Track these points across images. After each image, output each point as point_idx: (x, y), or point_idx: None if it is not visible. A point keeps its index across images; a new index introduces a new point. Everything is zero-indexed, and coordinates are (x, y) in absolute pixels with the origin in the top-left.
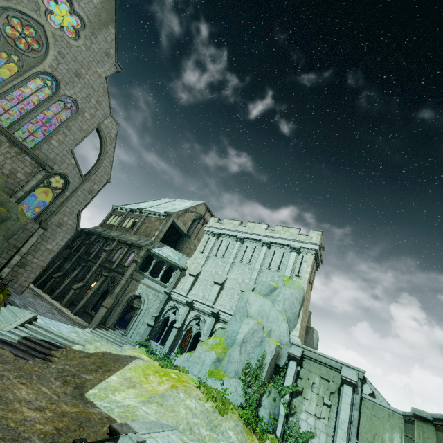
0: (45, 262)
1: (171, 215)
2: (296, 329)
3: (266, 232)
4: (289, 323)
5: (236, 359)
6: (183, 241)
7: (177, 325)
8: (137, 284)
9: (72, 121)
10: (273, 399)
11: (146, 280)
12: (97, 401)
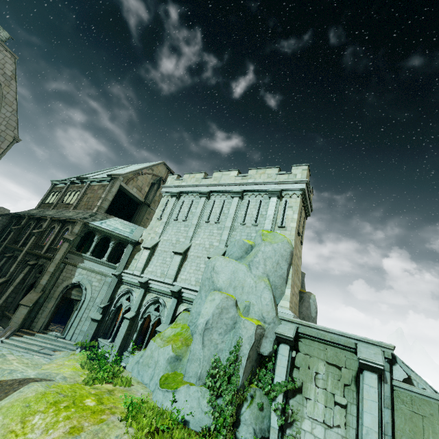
0: None
1: (116, 178)
2: (285, 297)
3: (236, 179)
4: (275, 291)
5: (197, 356)
6: (140, 211)
7: (129, 315)
8: (74, 270)
9: None
10: (259, 407)
11: (87, 263)
12: None
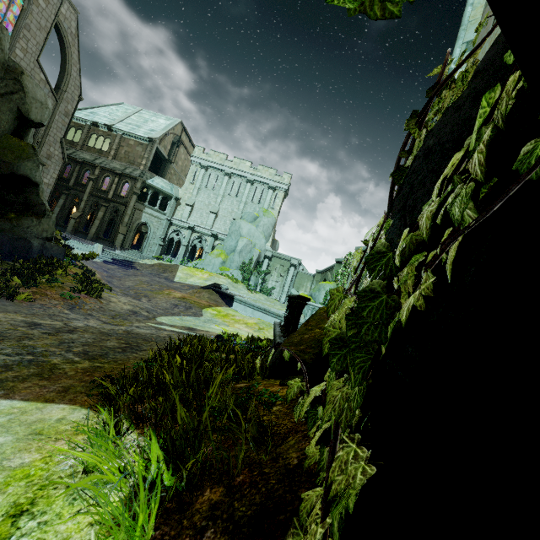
0: (46, 196)
1: (154, 141)
2: (269, 242)
3: (250, 169)
4: (266, 239)
5: (237, 260)
6: (165, 167)
7: (185, 244)
8: (141, 214)
9: (28, 15)
10: (256, 277)
11: (147, 210)
12: (184, 282)
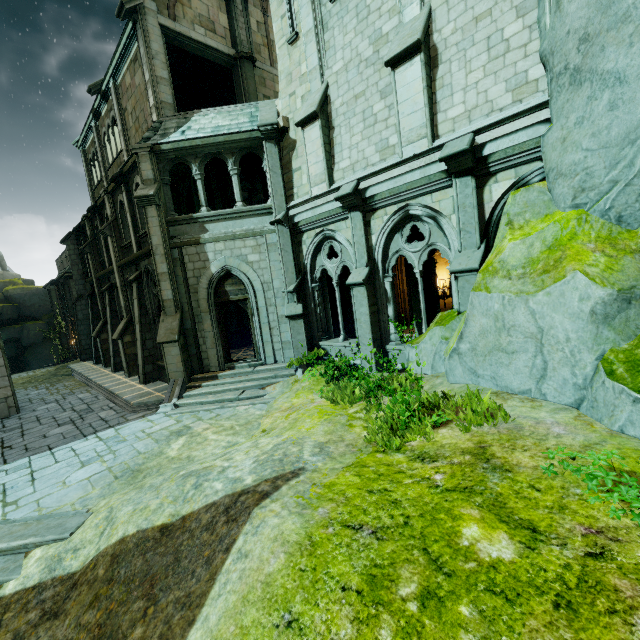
0: None
1: (141, 12)
2: None
3: None
4: None
5: None
6: (241, 83)
7: (357, 277)
8: (200, 252)
9: None
10: None
11: (213, 229)
12: None
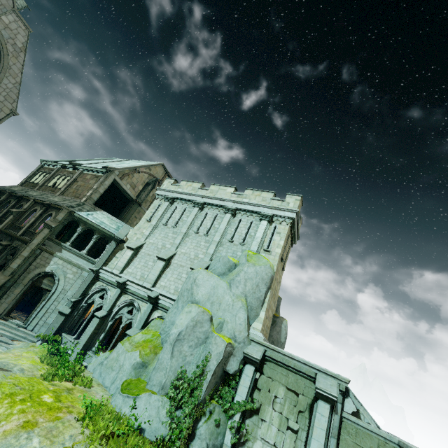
0: None
1: (111, 172)
2: (259, 319)
3: (232, 196)
4: (250, 312)
5: (164, 365)
6: (129, 208)
7: (100, 314)
8: (49, 258)
9: None
10: (216, 423)
11: (65, 253)
12: None
